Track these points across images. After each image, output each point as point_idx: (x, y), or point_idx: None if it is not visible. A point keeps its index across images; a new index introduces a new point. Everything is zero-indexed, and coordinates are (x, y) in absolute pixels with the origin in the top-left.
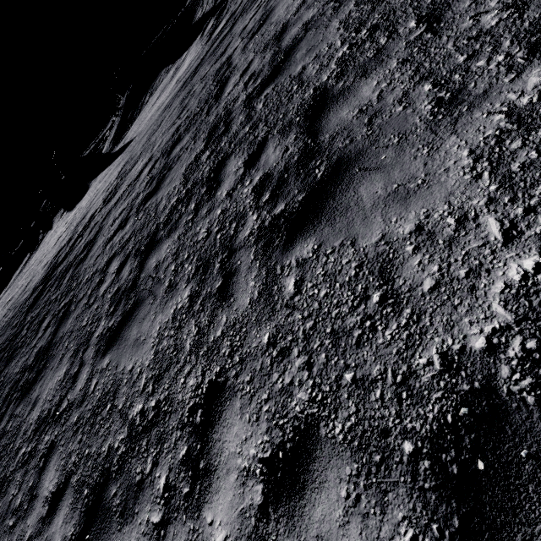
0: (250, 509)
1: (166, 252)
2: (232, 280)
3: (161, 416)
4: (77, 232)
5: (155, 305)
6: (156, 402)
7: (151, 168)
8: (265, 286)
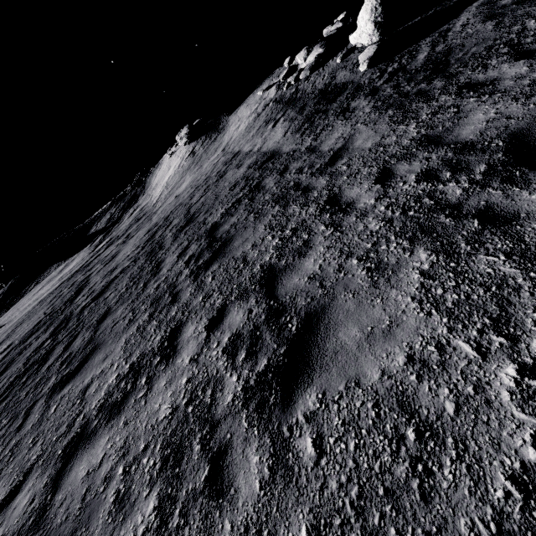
0: None
1: None
2: (28, 418)
3: None
4: None
5: None
6: None
7: (6, 354)
8: (42, 415)
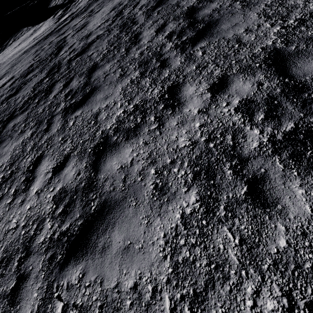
0: (47, 179)
1: (20, 119)
2: (51, 125)
3: (13, 174)
4: None
5: (12, 140)
6: (11, 171)
7: (13, 83)
8: (63, 125)
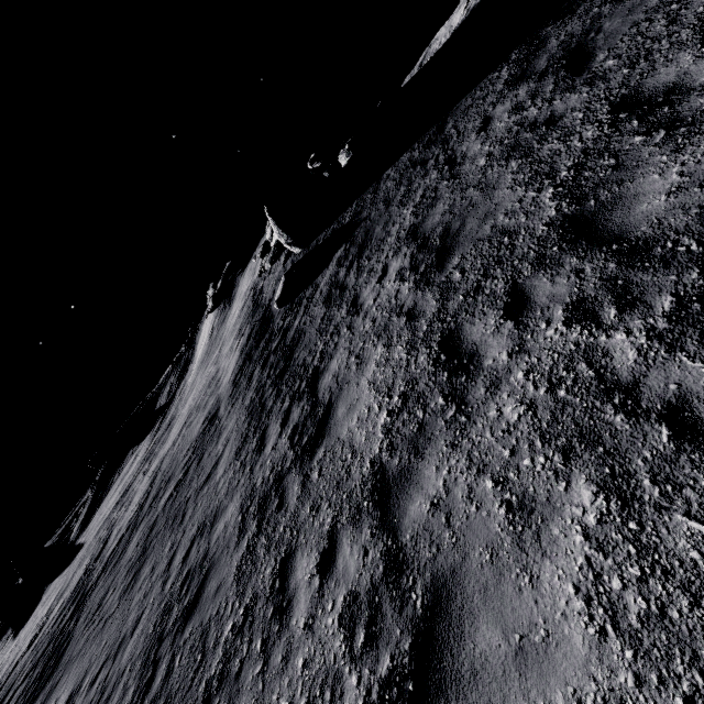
0: None
1: None
2: None
3: None
4: (0, 685)
5: None
6: None
7: (57, 618)
8: None
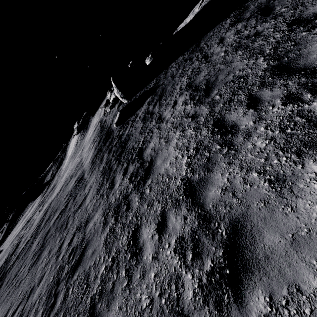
0: None
1: None
2: None
3: None
4: None
5: None
6: None
7: None
8: None
